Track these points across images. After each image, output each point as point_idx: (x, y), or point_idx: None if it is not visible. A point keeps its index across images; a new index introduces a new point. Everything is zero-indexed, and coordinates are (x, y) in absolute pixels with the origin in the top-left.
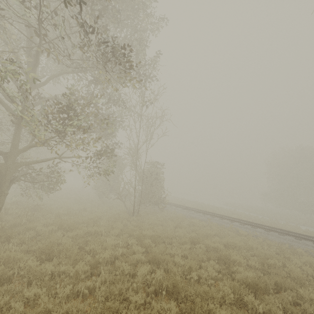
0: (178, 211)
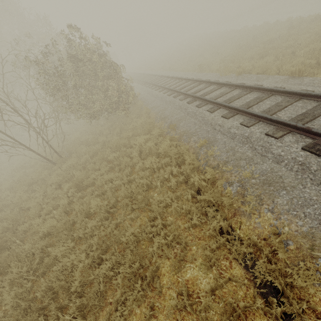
0: (158, 104)
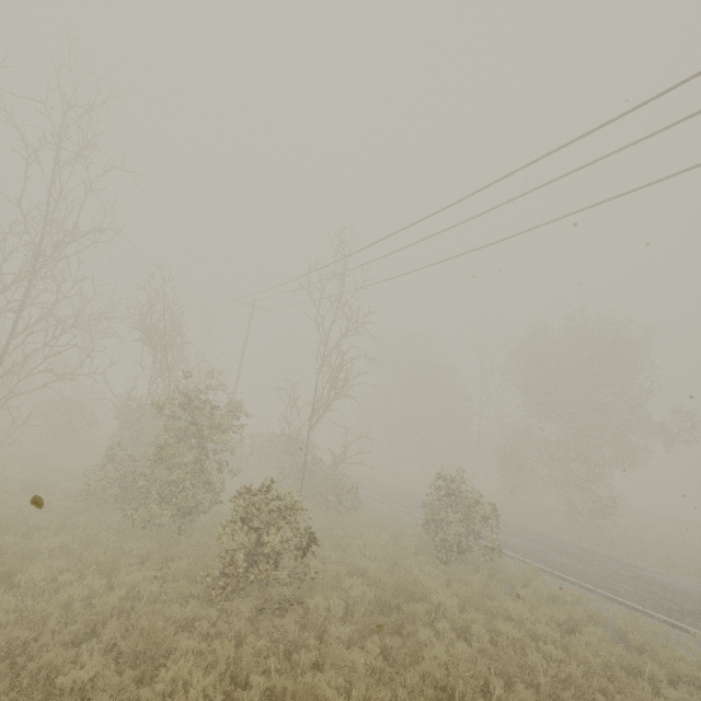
0: None
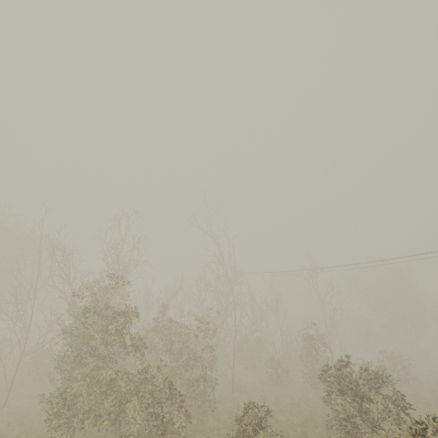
0: None
